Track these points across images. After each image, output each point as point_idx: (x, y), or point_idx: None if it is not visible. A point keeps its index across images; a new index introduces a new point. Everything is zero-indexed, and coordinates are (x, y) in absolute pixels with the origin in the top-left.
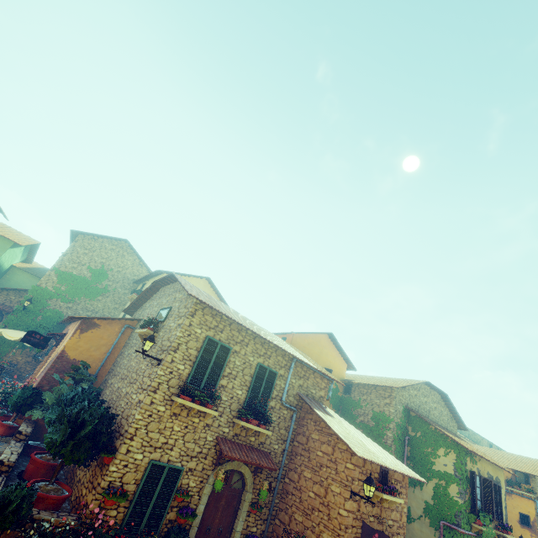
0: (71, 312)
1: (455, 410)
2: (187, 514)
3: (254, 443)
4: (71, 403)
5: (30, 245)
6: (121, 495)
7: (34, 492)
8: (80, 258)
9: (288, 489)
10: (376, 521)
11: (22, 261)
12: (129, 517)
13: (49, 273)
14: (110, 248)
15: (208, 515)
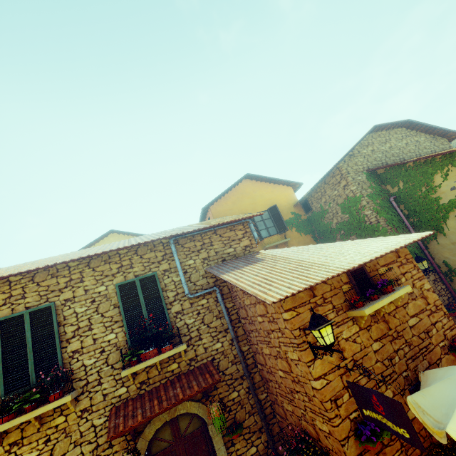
0: None
1: (431, 127)
2: None
3: (179, 369)
4: None
5: None
6: None
7: None
8: None
9: (265, 376)
10: (386, 342)
11: None
12: None
13: None
14: None
15: None
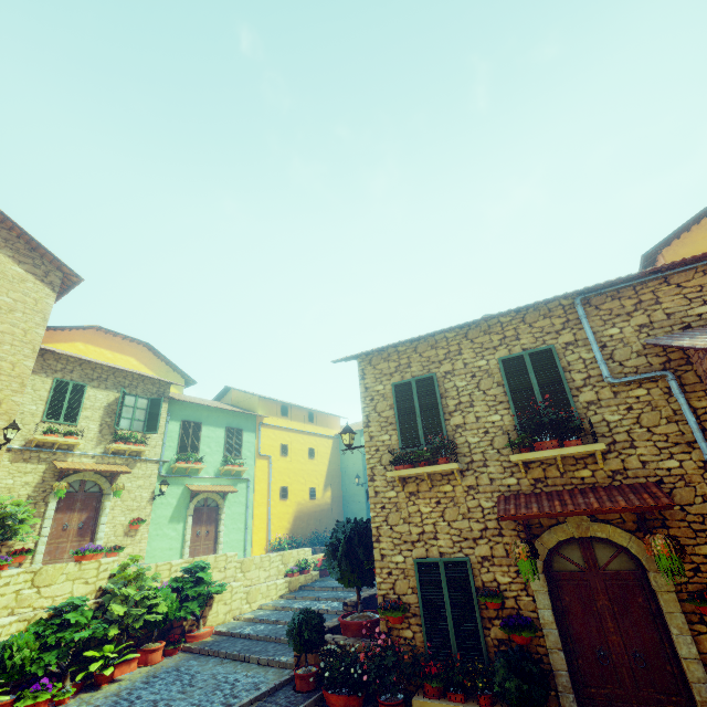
0: None
1: None
2: (516, 627)
3: (594, 479)
4: None
5: None
6: (394, 608)
7: (314, 615)
8: None
9: None
10: None
11: None
12: (430, 637)
13: None
14: None
15: (583, 629)
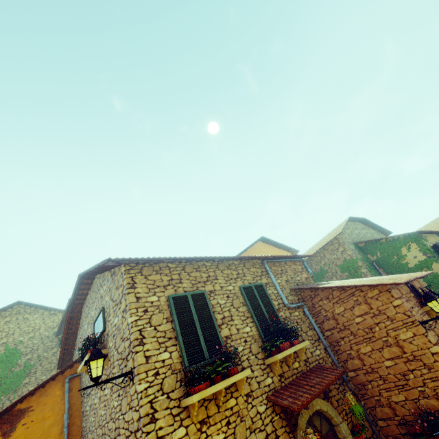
0: None
1: (376, 225)
2: None
3: (301, 368)
4: None
5: None
6: None
7: None
8: None
9: (361, 381)
10: None
11: None
12: None
13: None
14: (3, 323)
15: None
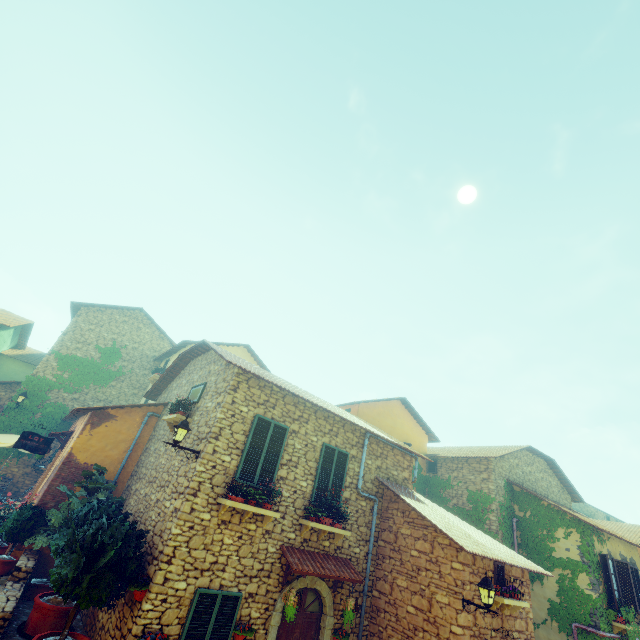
0: (77, 404)
1: (566, 479)
2: None
3: (329, 549)
4: (85, 521)
5: (21, 327)
6: None
7: None
8: (85, 336)
9: (379, 605)
10: (498, 636)
11: (12, 348)
12: None
13: (46, 358)
14: (122, 320)
15: None
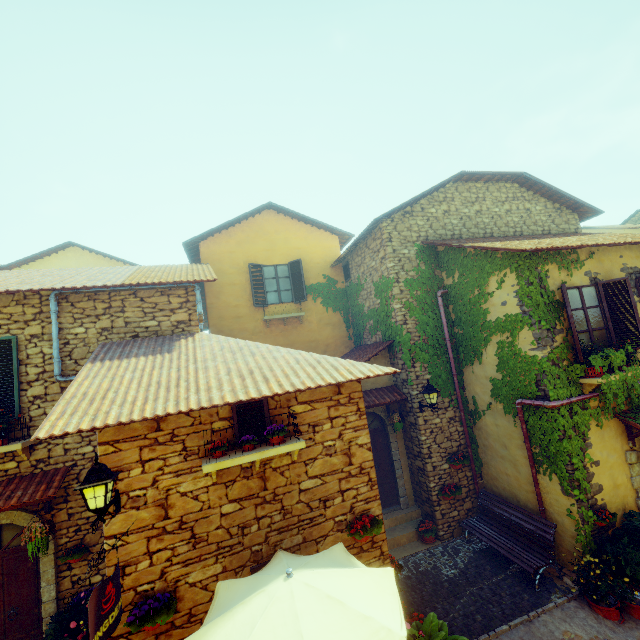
0: None
1: (557, 192)
2: None
3: (18, 470)
4: None
5: None
6: None
7: None
8: None
9: None
10: (249, 505)
11: None
12: None
13: None
14: None
15: None
